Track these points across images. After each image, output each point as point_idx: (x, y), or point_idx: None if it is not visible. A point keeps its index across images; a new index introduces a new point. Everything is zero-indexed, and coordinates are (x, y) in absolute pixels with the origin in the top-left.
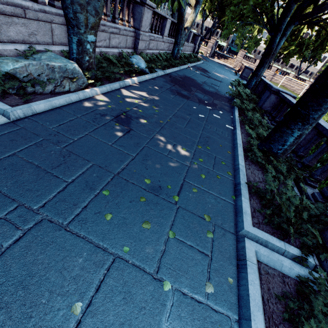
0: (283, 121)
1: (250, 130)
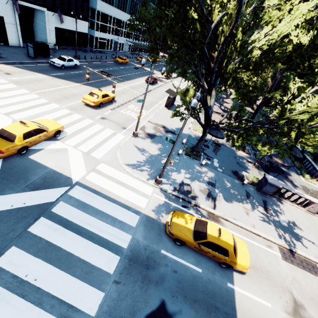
0: (317, 157)
1: (309, 157)
